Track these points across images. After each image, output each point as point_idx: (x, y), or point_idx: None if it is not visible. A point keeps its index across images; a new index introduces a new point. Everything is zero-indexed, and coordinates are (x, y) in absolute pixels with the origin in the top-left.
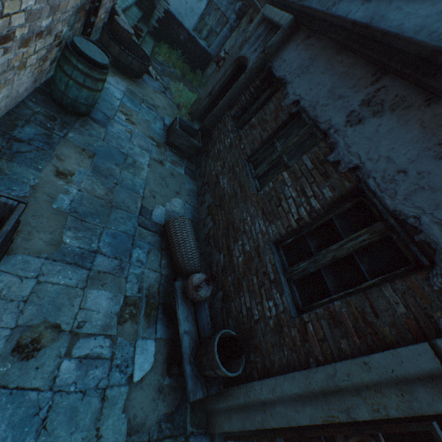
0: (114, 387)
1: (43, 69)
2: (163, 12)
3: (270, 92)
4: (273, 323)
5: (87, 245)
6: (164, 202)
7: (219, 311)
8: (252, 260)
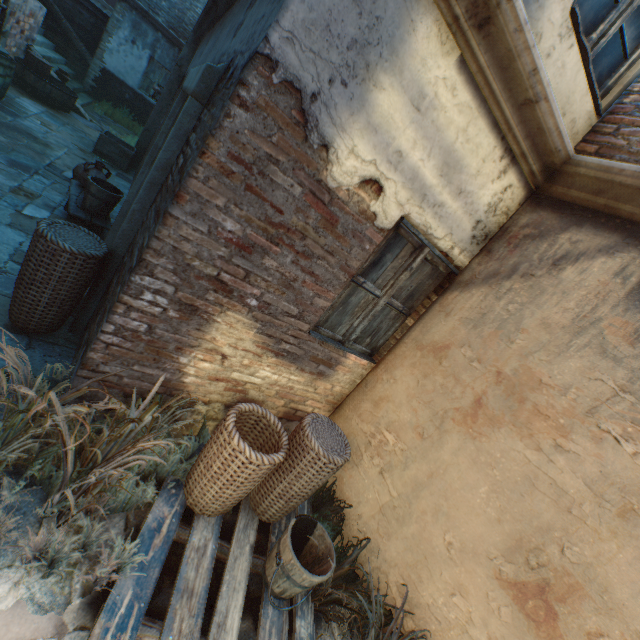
0: (2, 206)
1: None
2: (100, 71)
3: None
4: None
5: None
6: None
7: None
8: None
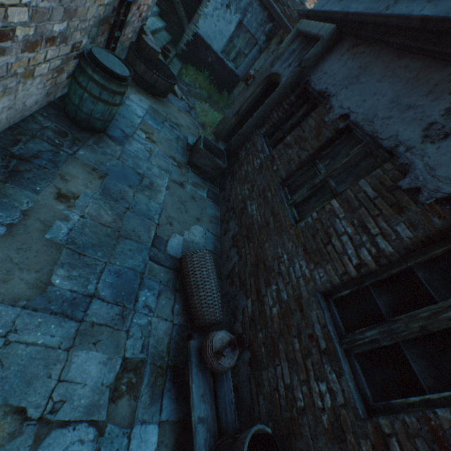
0: None
1: (57, 82)
2: (192, 36)
3: (308, 108)
4: (329, 421)
5: (81, 287)
6: (181, 230)
7: (246, 380)
8: (291, 314)
